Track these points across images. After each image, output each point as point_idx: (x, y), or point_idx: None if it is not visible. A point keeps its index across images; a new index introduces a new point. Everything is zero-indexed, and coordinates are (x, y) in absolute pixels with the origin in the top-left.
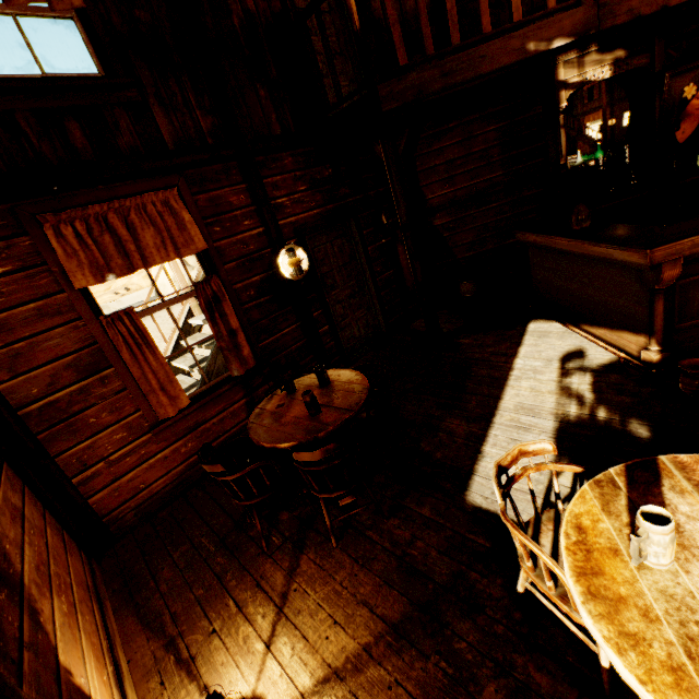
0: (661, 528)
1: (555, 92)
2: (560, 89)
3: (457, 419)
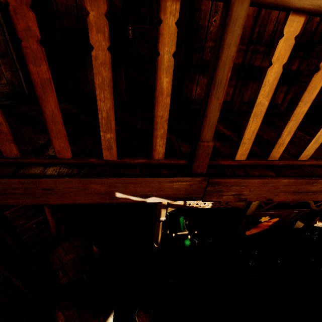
0: None
1: (157, 207)
2: (163, 207)
3: None
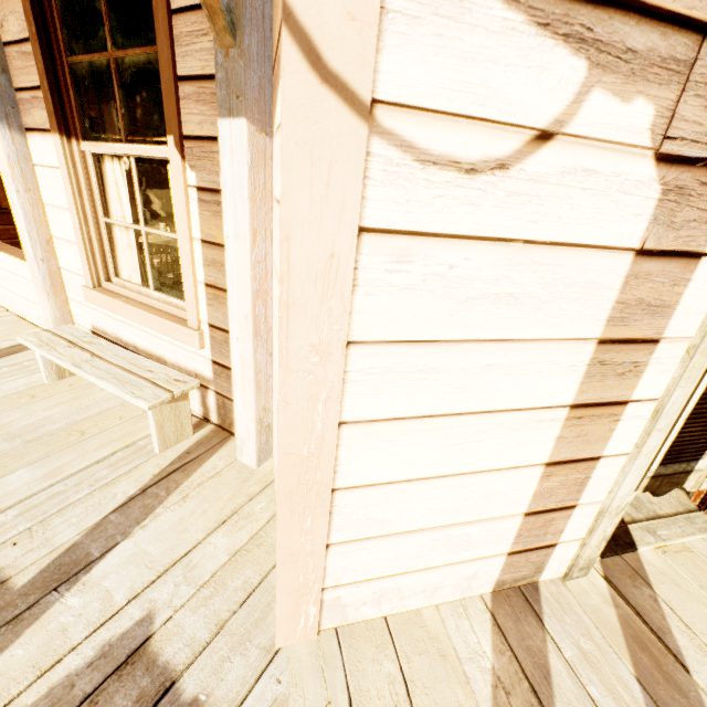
0: (162, 224)
1: None
2: None
3: None
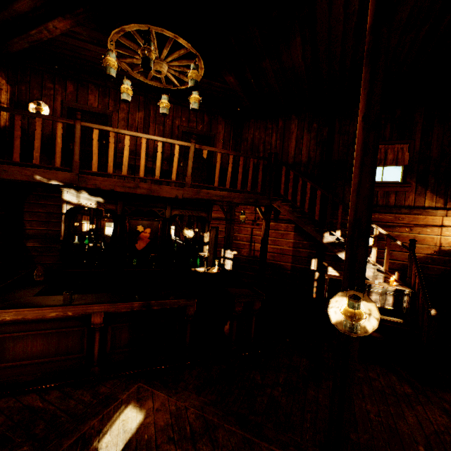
0: None
1: (62, 203)
2: (65, 202)
3: None
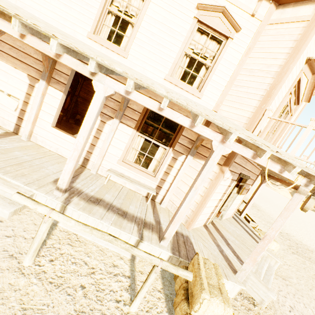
0: None
1: None
2: None
3: (70, 131)
